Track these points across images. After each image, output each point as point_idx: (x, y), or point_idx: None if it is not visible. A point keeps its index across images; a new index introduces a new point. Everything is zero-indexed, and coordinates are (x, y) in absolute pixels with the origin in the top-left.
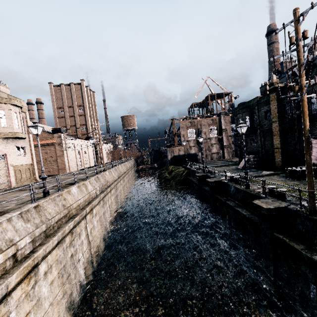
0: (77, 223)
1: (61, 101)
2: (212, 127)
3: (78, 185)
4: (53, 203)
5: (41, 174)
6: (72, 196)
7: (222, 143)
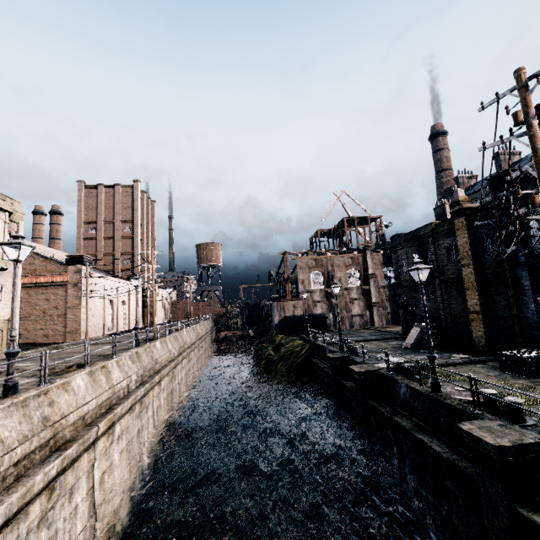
0: (70, 462)
1: (95, 212)
2: (351, 269)
3: (91, 371)
4: (19, 415)
5: (29, 339)
6: (72, 395)
7: (369, 299)
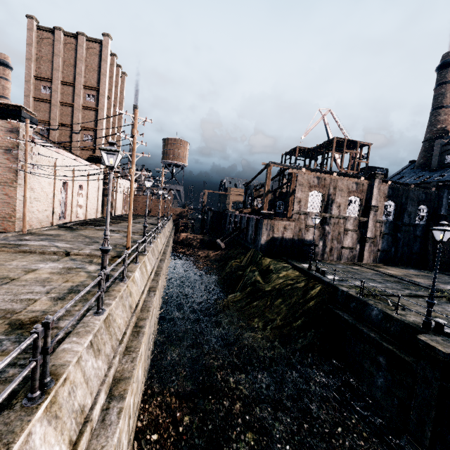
0: None
1: (49, 66)
2: (353, 196)
3: None
4: None
5: None
6: None
7: (362, 232)
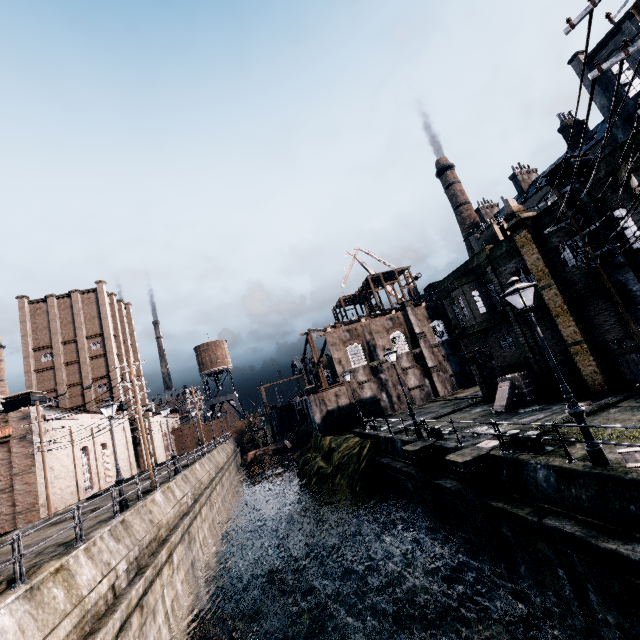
0: None
1: (47, 333)
2: (394, 333)
3: (30, 588)
4: None
5: None
6: None
7: (424, 364)
